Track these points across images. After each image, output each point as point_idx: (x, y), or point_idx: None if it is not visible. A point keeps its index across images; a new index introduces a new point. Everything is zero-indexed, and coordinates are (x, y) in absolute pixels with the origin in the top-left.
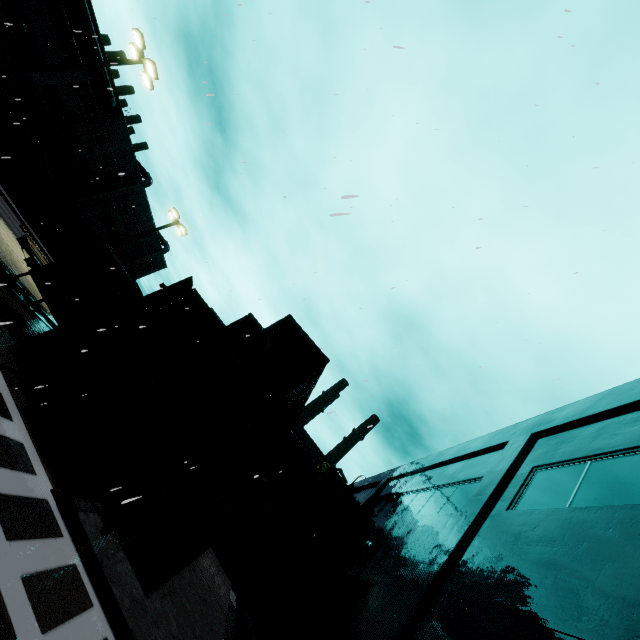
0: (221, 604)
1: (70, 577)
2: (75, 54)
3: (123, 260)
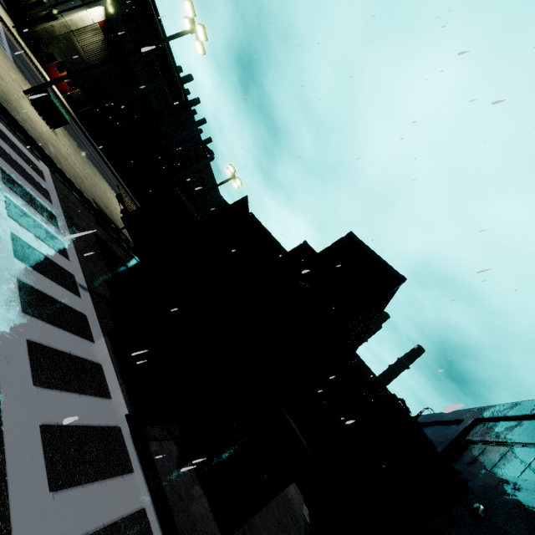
0: (297, 525)
1: (135, 530)
2: (155, 67)
3: None
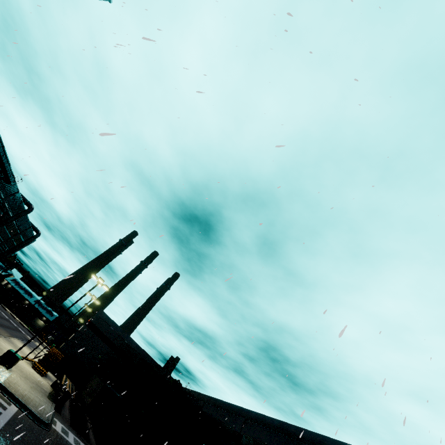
0: None
1: None
2: None
3: (2, 248)
